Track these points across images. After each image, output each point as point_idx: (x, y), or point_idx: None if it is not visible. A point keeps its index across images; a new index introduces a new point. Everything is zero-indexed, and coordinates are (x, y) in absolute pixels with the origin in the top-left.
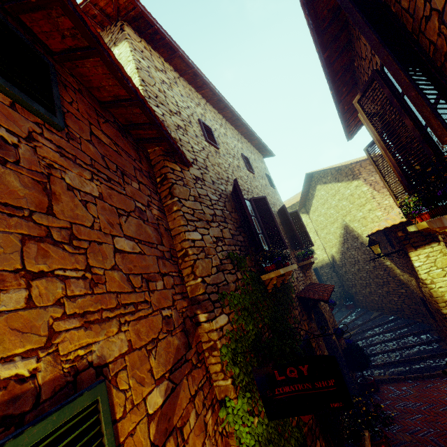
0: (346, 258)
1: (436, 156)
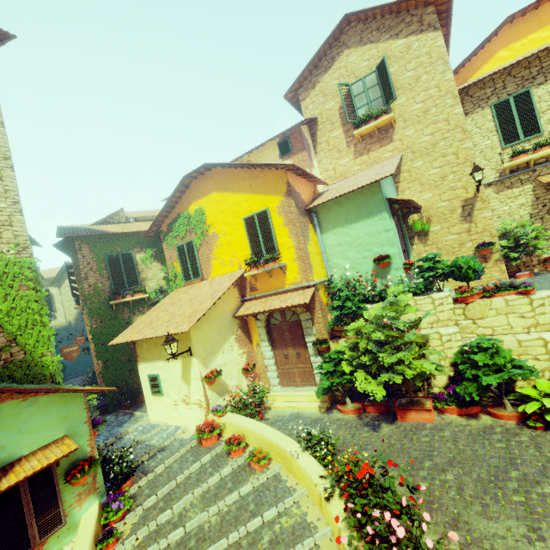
0: (79, 323)
1: (74, 298)
